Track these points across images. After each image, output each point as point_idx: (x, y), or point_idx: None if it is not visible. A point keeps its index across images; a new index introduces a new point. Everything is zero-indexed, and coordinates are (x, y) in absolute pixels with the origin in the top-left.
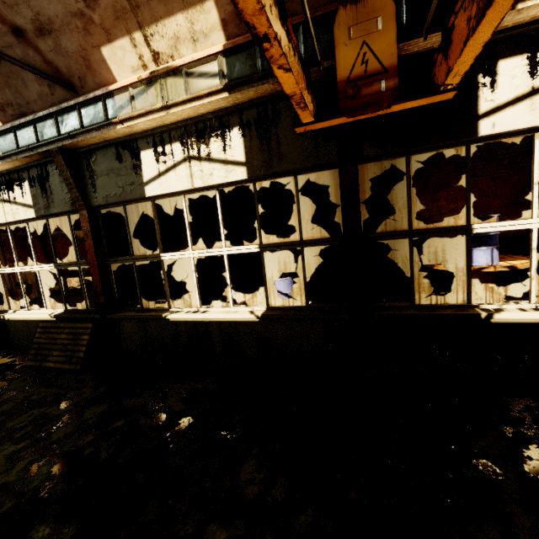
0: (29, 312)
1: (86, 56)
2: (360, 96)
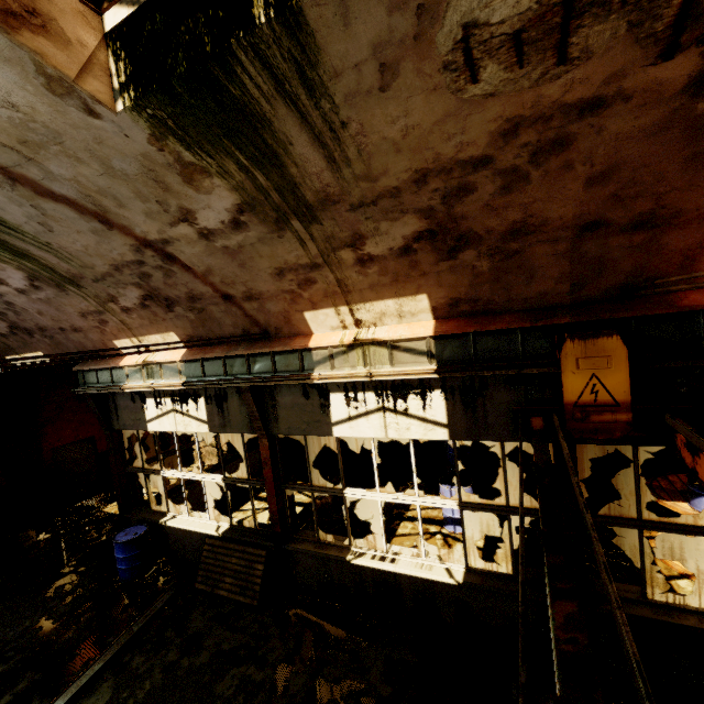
0: (191, 519)
1: (287, 316)
2: (590, 421)
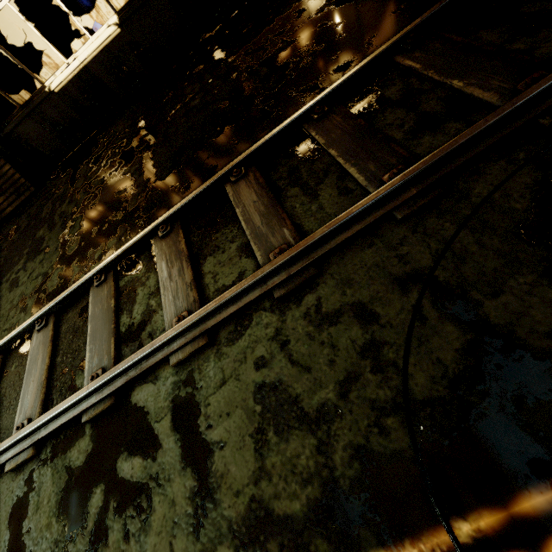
0: None
1: None
2: None
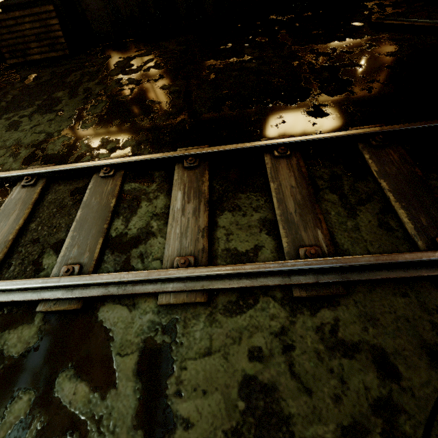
0: None
1: None
2: None
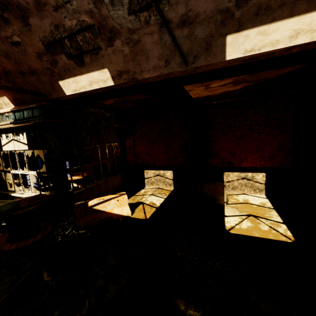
0: None
1: None
2: None
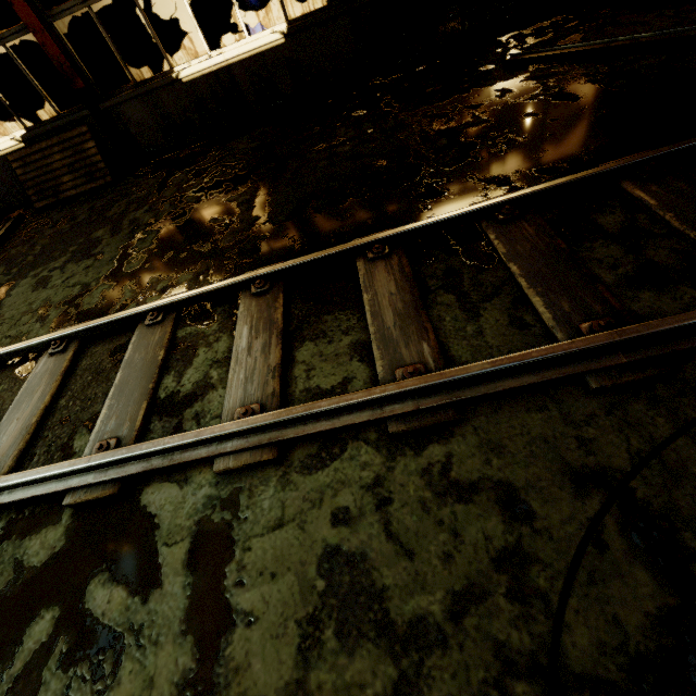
0: None
1: None
2: None
